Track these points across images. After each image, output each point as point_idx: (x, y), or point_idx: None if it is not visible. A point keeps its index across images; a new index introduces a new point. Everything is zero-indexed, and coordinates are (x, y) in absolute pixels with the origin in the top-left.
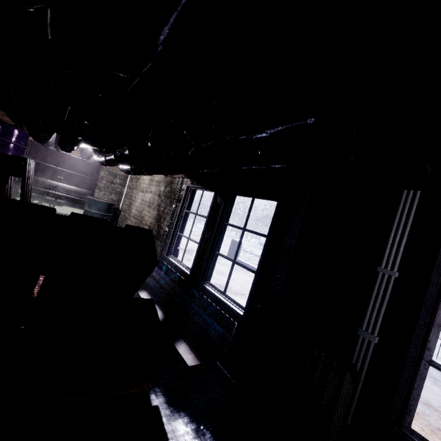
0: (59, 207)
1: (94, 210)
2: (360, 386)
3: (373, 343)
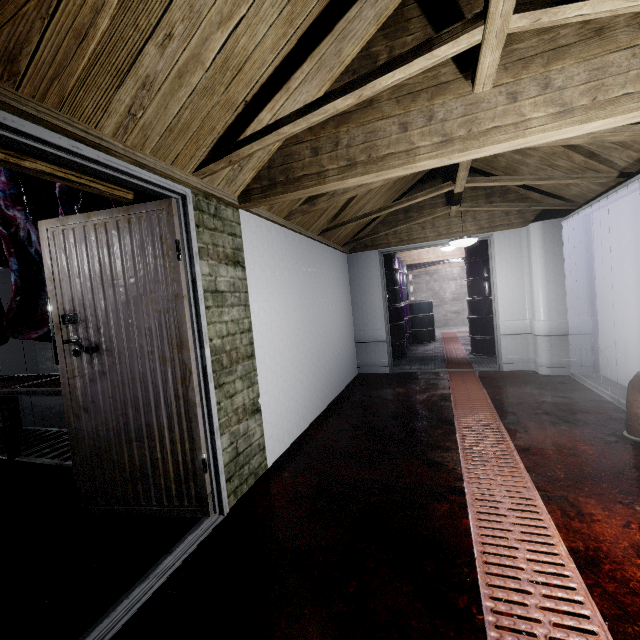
0: None
1: None
2: None
3: None
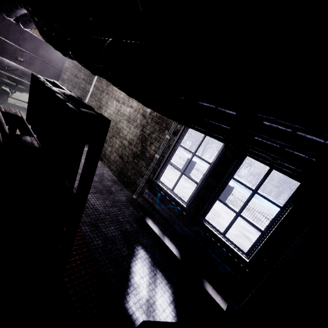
0: (19, 92)
1: None
2: None
3: None
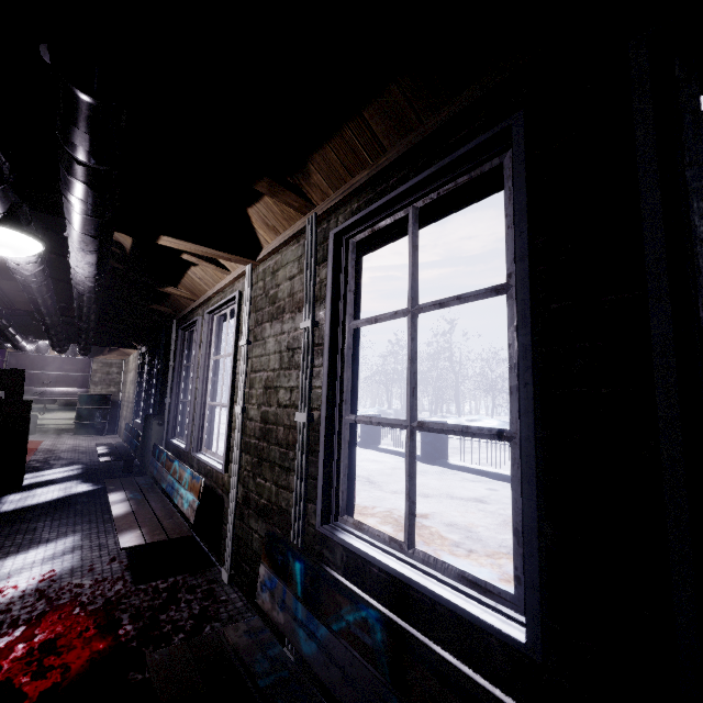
0: (51, 413)
1: (87, 406)
2: (165, 427)
3: (168, 403)
